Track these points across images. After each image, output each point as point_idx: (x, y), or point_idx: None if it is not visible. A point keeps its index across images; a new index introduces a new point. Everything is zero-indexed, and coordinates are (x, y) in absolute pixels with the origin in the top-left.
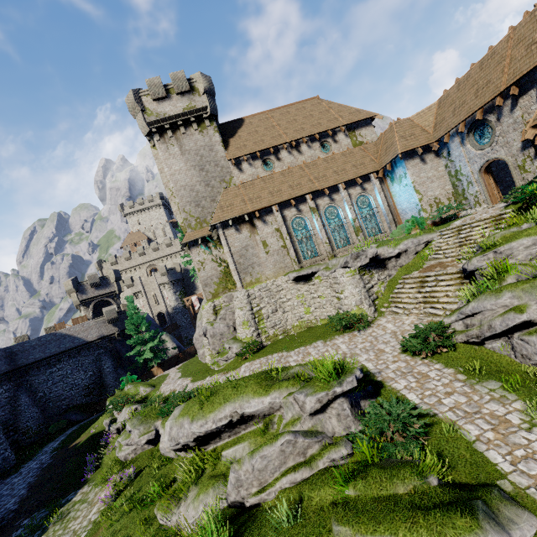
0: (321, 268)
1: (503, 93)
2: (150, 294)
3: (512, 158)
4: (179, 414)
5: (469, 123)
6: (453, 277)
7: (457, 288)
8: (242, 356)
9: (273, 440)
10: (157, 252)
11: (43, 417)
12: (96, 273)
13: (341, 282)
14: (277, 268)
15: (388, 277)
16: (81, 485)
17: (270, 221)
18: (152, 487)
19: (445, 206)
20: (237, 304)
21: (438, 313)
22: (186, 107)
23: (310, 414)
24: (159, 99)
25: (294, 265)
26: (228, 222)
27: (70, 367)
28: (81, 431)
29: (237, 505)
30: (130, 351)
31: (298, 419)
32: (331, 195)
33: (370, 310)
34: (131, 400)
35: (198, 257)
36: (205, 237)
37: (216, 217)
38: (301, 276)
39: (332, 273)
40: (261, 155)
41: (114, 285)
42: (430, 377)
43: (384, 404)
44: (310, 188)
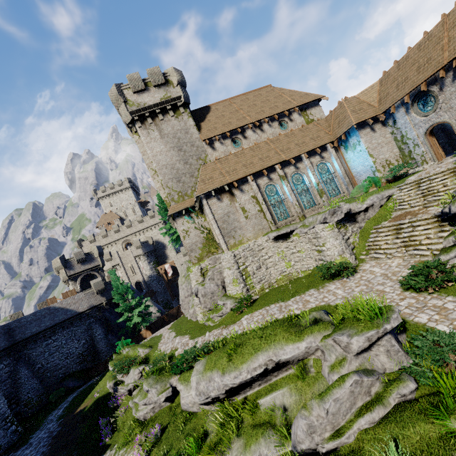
0: (298, 226)
1: (445, 67)
2: (127, 265)
3: (455, 120)
4: (204, 369)
5: (413, 95)
6: (429, 221)
7: (437, 230)
8: (239, 310)
9: (340, 382)
10: (130, 228)
11: (42, 387)
12: (81, 250)
13: (322, 236)
14: (256, 230)
15: (359, 229)
16: (101, 449)
17: (246, 190)
18: (188, 444)
19: (397, 166)
20: (226, 265)
21: (424, 253)
22: (163, 97)
23: (355, 354)
24: (139, 91)
25: (271, 226)
26: (210, 193)
27: (64, 337)
28: (83, 397)
29: (309, 452)
30: (118, 317)
31: (344, 360)
32: (295, 164)
33: (352, 258)
34: (135, 362)
35: (182, 226)
36: (188, 208)
37: (199, 189)
38: (281, 235)
39: (311, 229)
40: (230, 135)
41: (98, 260)
42: (449, 308)
43: (429, 337)
44: (278, 159)
